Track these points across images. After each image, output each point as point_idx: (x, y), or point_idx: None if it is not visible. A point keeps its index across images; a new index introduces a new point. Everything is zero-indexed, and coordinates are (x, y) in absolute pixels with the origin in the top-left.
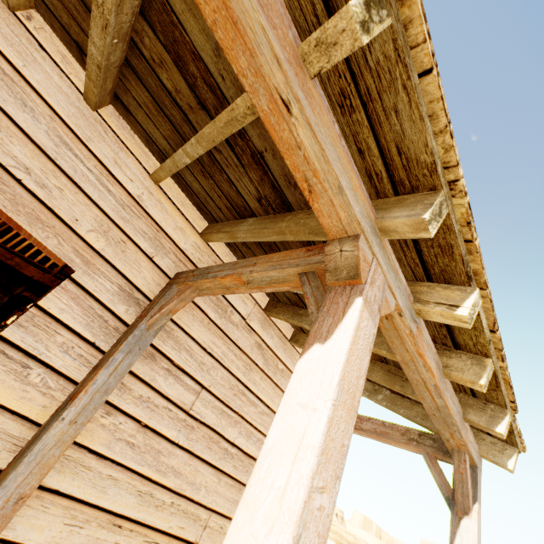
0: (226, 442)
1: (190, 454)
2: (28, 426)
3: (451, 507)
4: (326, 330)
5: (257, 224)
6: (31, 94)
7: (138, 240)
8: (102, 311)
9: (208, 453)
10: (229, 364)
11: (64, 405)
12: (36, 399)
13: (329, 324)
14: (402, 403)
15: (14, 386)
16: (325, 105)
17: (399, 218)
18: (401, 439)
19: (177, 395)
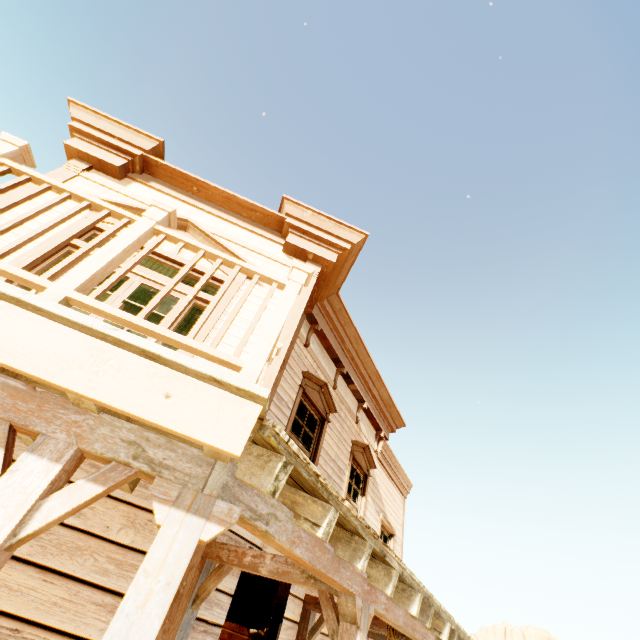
0: None
1: None
2: None
3: None
4: None
5: None
6: None
7: None
8: None
9: None
10: None
11: None
12: None
13: None
14: None
15: None
16: None
17: None
18: None
19: None
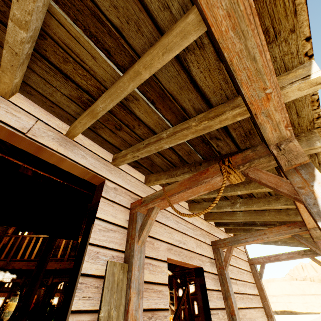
0: (249, 295)
1: (248, 308)
2: None
3: None
4: None
5: (248, 216)
6: (165, 212)
7: (201, 239)
8: (212, 275)
9: (249, 304)
10: (233, 263)
11: (230, 319)
12: None
13: None
14: (289, 241)
15: None
16: None
17: None
18: (299, 256)
19: (235, 289)
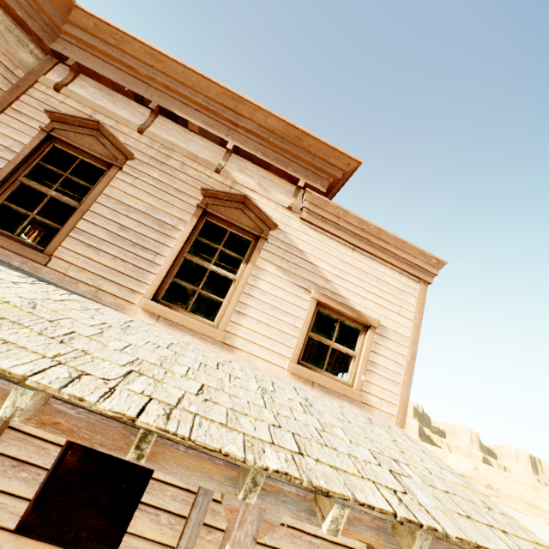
0: (308, 535)
1: None
2: (169, 548)
3: None
4: None
5: None
6: None
7: None
8: None
9: (294, 547)
10: None
11: (181, 534)
12: (168, 532)
13: None
14: None
15: (156, 527)
16: (168, 446)
17: (238, 485)
18: None
19: None
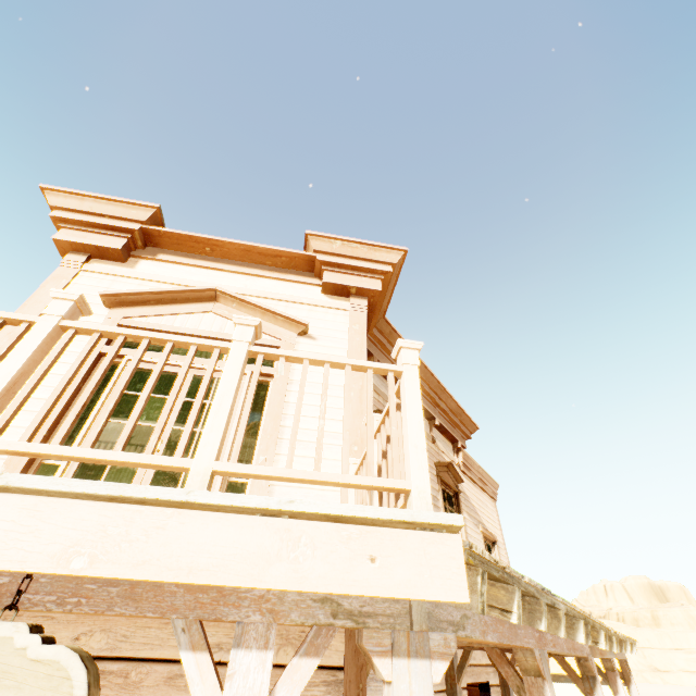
0: None
1: None
2: None
3: (624, 681)
4: (616, 690)
5: None
6: None
7: None
8: (496, 688)
9: None
10: None
11: None
12: None
13: (615, 688)
14: None
15: None
16: None
17: None
18: None
19: None
